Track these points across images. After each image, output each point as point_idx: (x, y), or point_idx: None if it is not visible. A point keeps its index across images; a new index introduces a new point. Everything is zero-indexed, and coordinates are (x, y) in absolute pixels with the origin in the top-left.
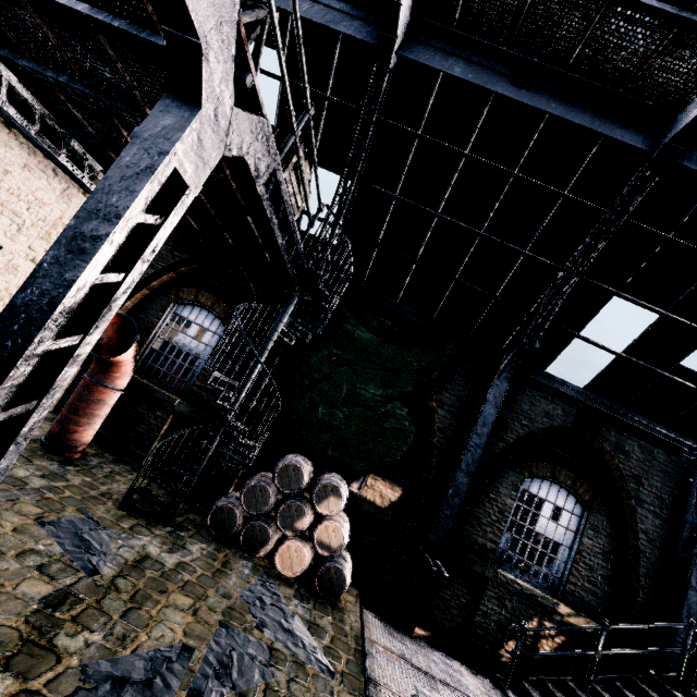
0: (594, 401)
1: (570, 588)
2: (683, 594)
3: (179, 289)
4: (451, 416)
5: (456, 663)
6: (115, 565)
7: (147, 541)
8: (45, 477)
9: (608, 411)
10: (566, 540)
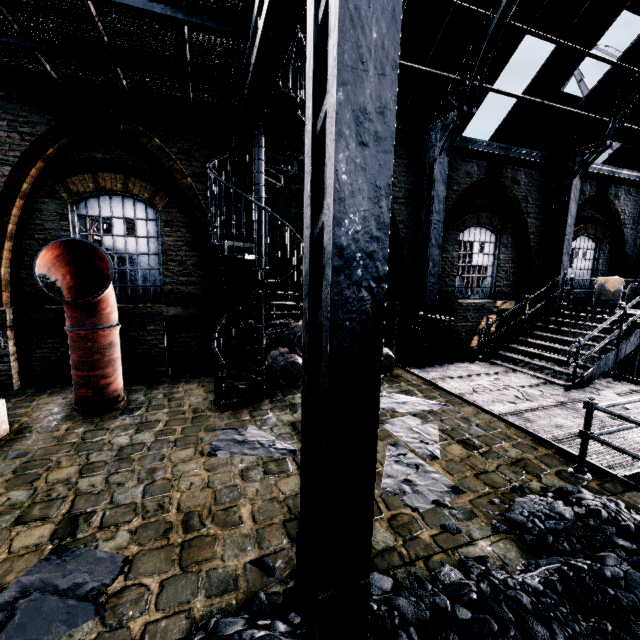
0: (495, 149)
1: (497, 290)
2: (559, 260)
3: (64, 181)
4: (405, 207)
5: (461, 364)
6: (291, 440)
7: (274, 416)
8: (141, 431)
9: (505, 153)
10: (490, 262)
